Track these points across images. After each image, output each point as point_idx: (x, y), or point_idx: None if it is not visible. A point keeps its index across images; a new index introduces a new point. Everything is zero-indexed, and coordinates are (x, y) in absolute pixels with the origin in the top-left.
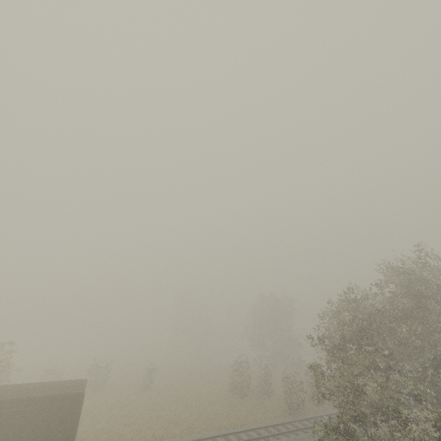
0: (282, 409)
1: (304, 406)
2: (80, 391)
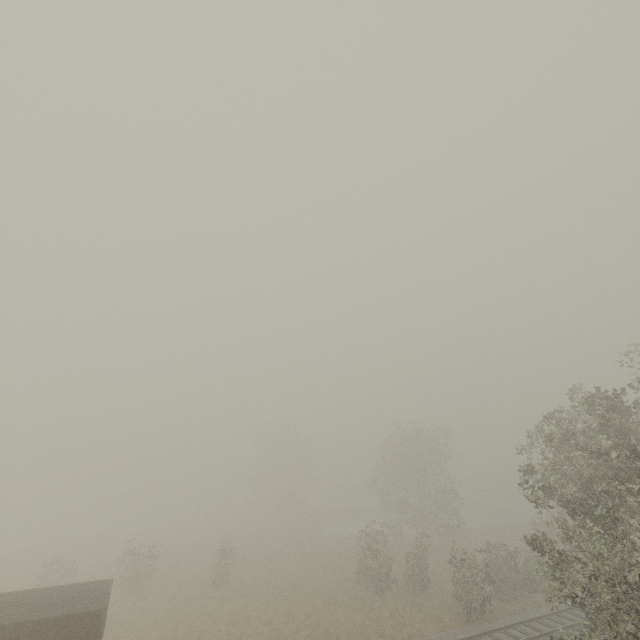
0: (453, 612)
1: (491, 605)
2: (95, 606)
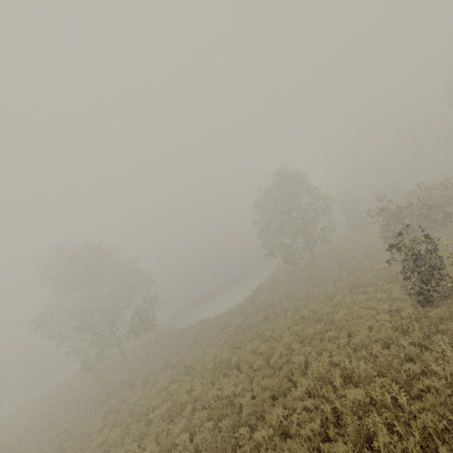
0: None
1: None
2: None
